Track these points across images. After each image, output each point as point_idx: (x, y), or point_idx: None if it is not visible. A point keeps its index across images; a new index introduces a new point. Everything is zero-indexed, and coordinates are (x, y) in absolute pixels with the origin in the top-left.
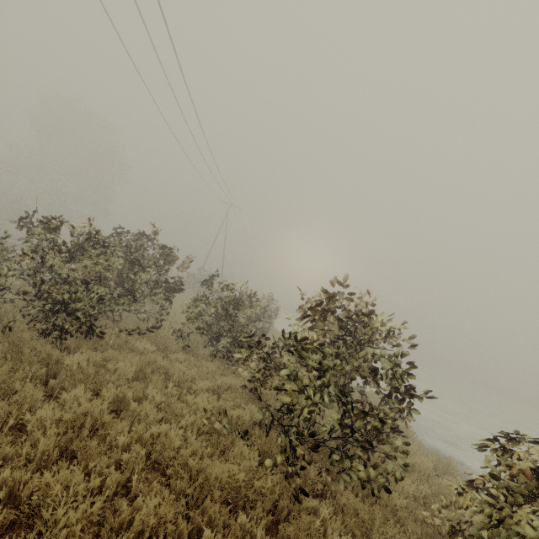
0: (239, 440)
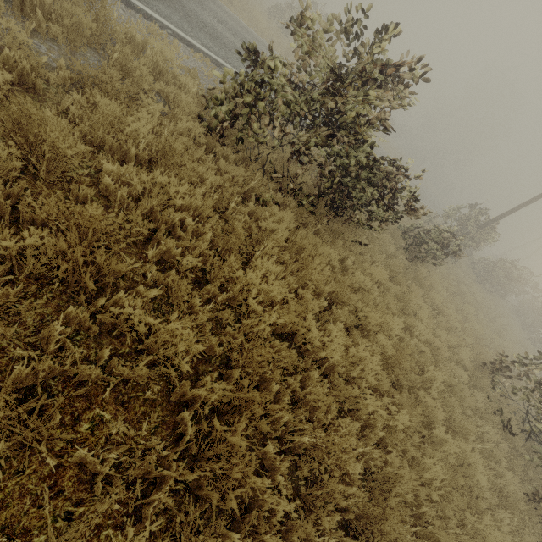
0: None
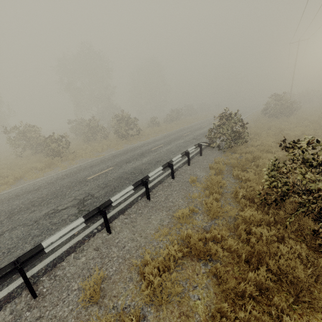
0: None
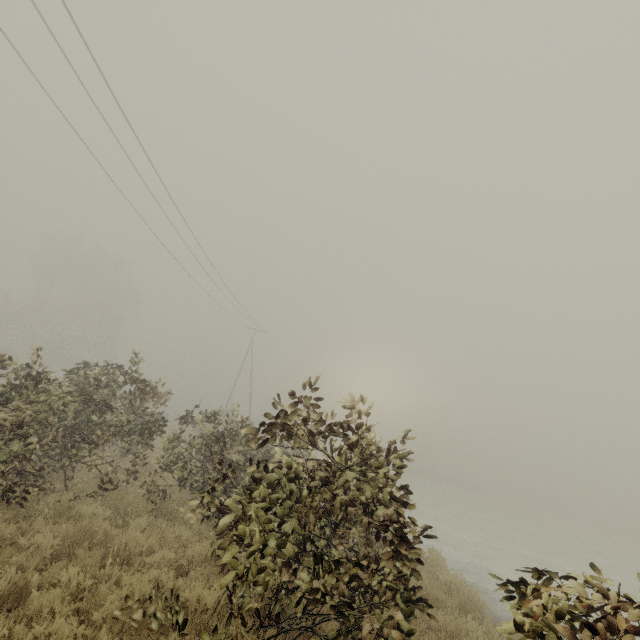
0: (189, 639)
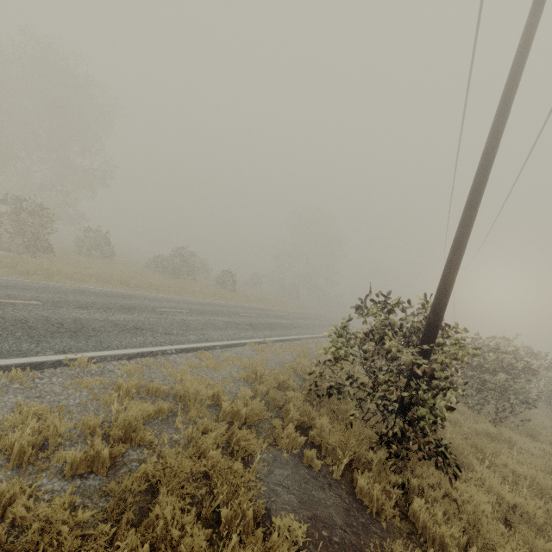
0: None
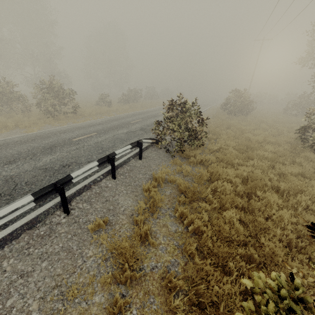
0: None
